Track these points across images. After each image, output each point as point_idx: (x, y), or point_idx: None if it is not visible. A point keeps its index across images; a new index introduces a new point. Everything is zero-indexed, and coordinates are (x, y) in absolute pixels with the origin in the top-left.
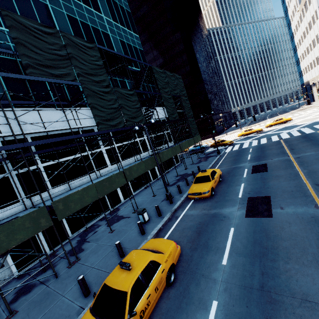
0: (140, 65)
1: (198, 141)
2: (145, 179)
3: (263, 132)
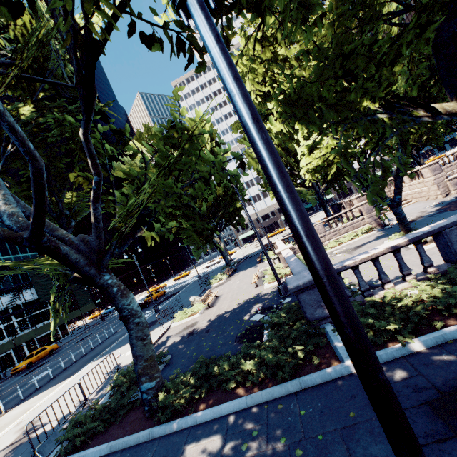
0: (21, 250)
1: (90, 309)
2: (6, 364)
3: (162, 289)
